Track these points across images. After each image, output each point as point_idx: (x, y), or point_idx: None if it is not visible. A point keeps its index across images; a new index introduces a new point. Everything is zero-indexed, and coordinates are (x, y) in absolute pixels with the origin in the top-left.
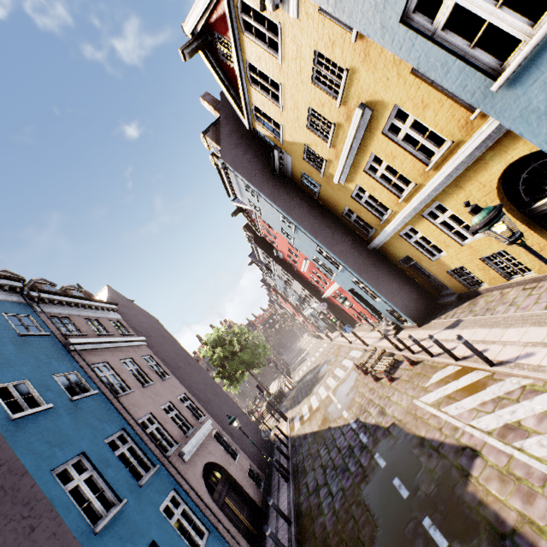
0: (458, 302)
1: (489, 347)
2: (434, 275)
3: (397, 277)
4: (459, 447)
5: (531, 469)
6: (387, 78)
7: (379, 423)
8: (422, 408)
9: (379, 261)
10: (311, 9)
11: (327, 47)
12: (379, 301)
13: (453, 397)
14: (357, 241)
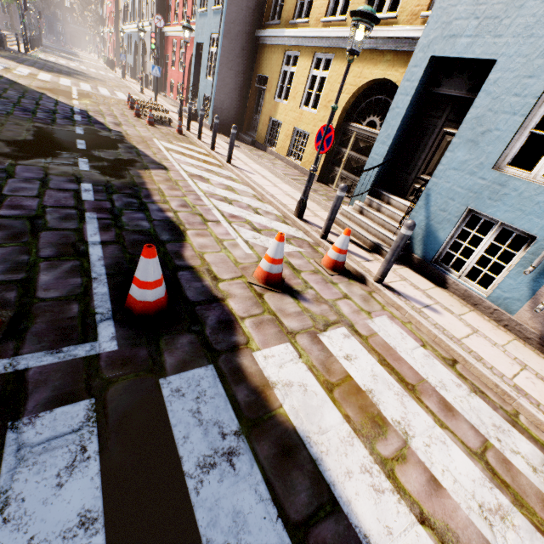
0: (250, 144)
1: (238, 160)
2: (262, 113)
3: (242, 84)
4: (158, 163)
5: (190, 187)
6: None
7: (106, 124)
8: (156, 143)
9: (248, 53)
10: None
11: None
12: (210, 80)
13: (185, 155)
14: (258, 12)
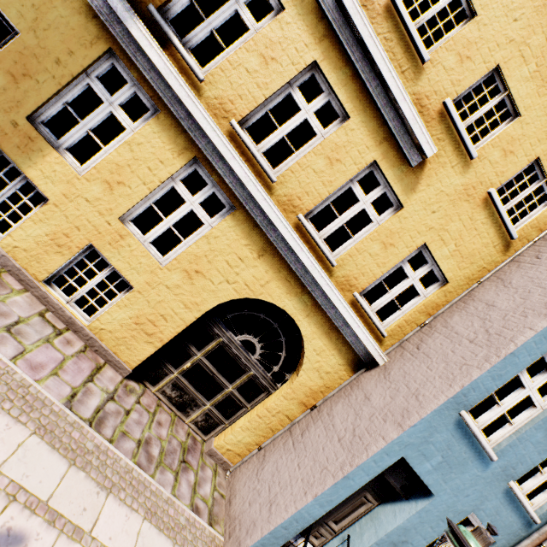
0: None
1: None
2: None
3: None
4: None
5: None
6: (434, 212)
7: None
8: None
9: None
10: (546, 148)
11: (508, 143)
12: None
13: None
14: None
